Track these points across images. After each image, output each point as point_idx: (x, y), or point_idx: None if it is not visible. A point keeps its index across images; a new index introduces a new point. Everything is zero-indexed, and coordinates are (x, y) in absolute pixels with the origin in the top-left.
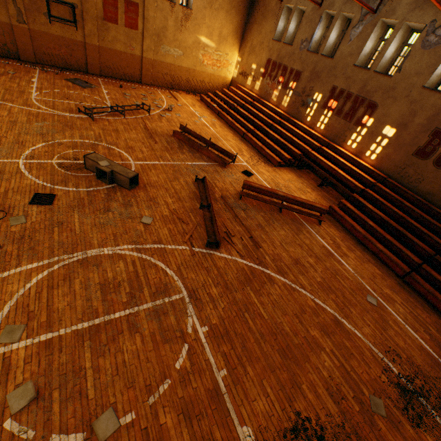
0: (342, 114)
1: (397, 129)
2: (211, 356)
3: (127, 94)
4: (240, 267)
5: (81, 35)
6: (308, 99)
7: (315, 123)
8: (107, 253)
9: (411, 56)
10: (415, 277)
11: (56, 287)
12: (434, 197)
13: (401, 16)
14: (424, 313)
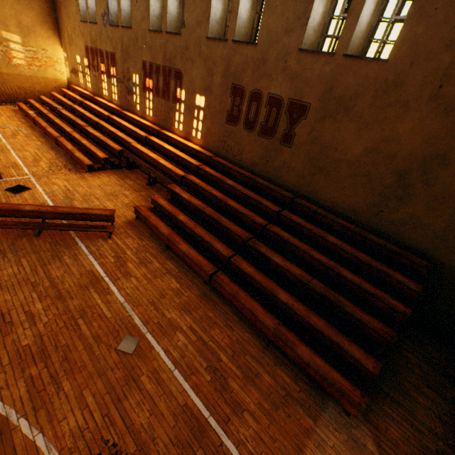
0: (161, 93)
1: (205, 96)
2: None
3: None
4: None
5: None
6: (130, 84)
7: (145, 111)
8: None
9: (186, 4)
10: (219, 279)
11: None
12: (258, 167)
13: None
14: (225, 330)
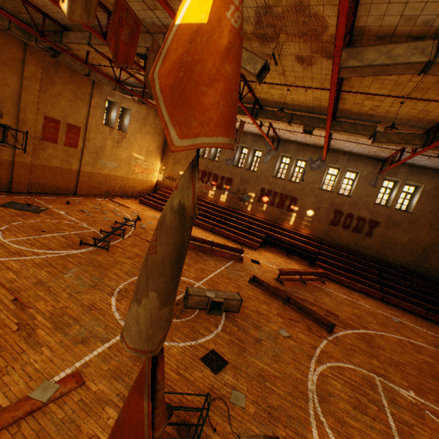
0: (275, 205)
1: (314, 211)
2: (437, 407)
3: (84, 210)
4: (355, 337)
5: (9, 153)
6: (244, 196)
7: (255, 212)
8: (316, 379)
9: (306, 173)
10: (388, 296)
11: (350, 437)
12: (350, 246)
13: (292, 153)
14: (408, 315)
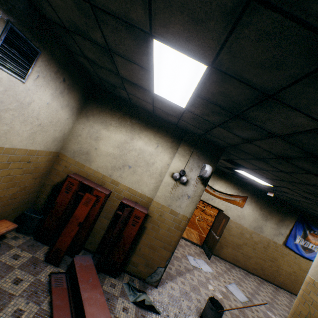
0: None
1: None
2: None
3: None
4: None
5: None
6: None
7: None
8: None
9: None
10: None
11: None
12: None
13: None
14: None
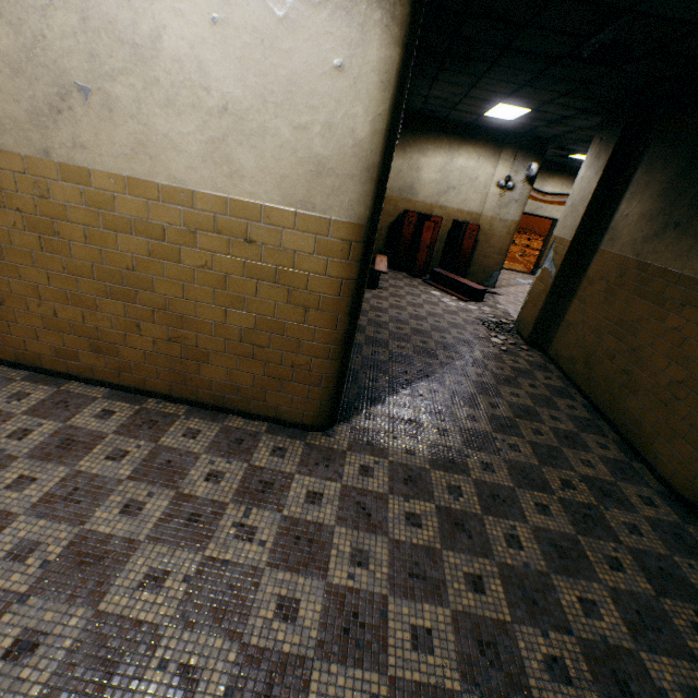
0: None
1: None
2: None
3: None
4: None
5: None
6: None
7: None
8: None
9: None
10: None
11: None
12: None
13: None
14: None
